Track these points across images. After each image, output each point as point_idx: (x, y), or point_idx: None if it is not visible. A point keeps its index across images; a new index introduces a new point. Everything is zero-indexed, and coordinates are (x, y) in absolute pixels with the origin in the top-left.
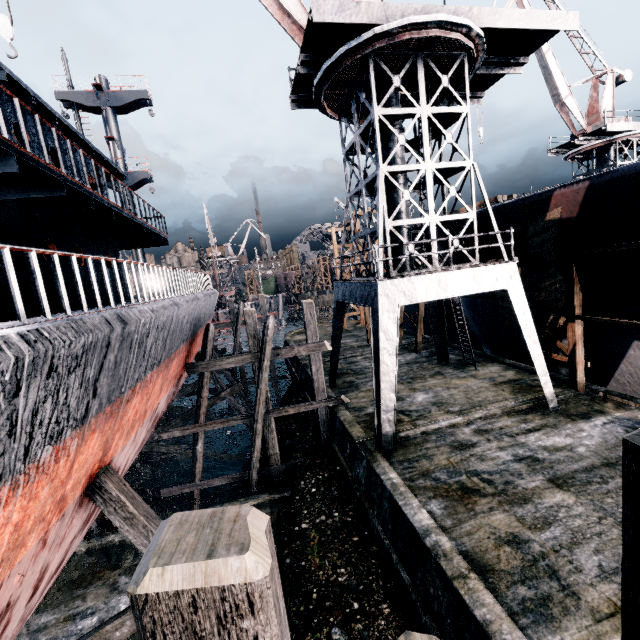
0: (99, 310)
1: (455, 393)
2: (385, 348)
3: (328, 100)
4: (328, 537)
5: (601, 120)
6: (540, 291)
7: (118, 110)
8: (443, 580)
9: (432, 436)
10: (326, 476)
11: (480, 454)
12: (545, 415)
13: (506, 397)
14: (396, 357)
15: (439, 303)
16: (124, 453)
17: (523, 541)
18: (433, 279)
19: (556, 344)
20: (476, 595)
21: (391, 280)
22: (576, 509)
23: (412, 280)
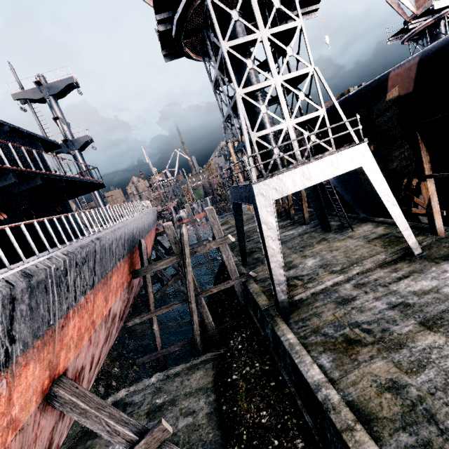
0: (7, 270)
1: (337, 254)
2: (268, 236)
3: (190, 47)
4: (252, 384)
5: (428, 1)
6: (392, 161)
7: (57, 96)
8: (335, 429)
9: (320, 295)
10: (248, 334)
11: (359, 306)
12: (412, 262)
13: (378, 251)
14: (279, 241)
15: (314, 185)
16: (82, 357)
17: (401, 386)
18: (297, 172)
19: (414, 201)
20: (362, 448)
21: (263, 181)
22: (447, 349)
23: (280, 177)
